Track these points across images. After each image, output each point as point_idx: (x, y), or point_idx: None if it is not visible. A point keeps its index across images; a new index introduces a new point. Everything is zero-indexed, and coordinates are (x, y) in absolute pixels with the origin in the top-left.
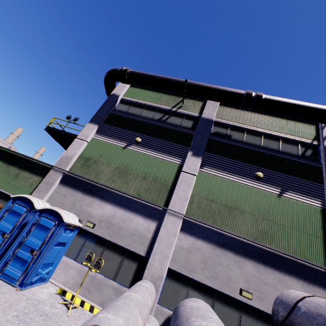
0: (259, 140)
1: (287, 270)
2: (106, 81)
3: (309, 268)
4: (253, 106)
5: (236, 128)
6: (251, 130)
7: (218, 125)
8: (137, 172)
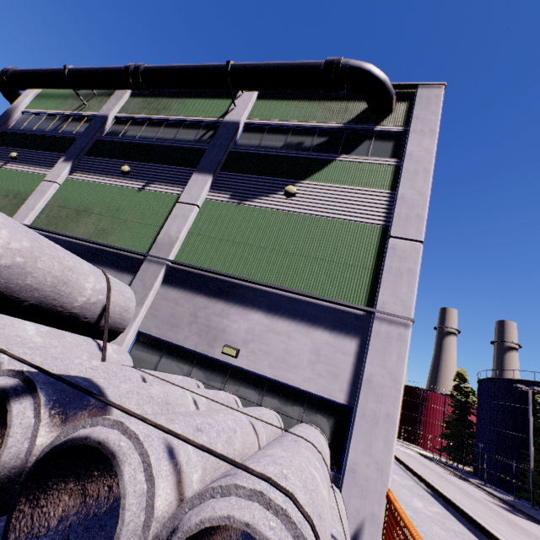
0: (156, 132)
1: (104, 263)
2: (1, 93)
3: (129, 258)
4: (137, 84)
5: (137, 122)
6: (153, 121)
7: (119, 122)
8: (1, 191)
